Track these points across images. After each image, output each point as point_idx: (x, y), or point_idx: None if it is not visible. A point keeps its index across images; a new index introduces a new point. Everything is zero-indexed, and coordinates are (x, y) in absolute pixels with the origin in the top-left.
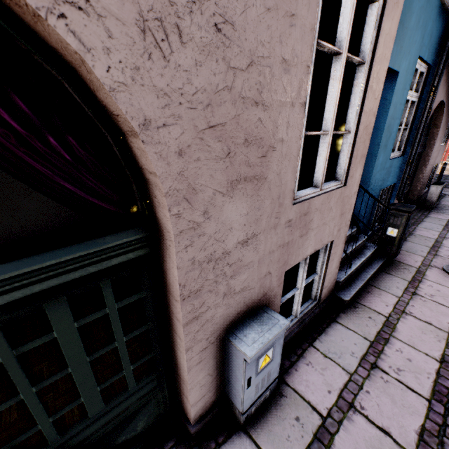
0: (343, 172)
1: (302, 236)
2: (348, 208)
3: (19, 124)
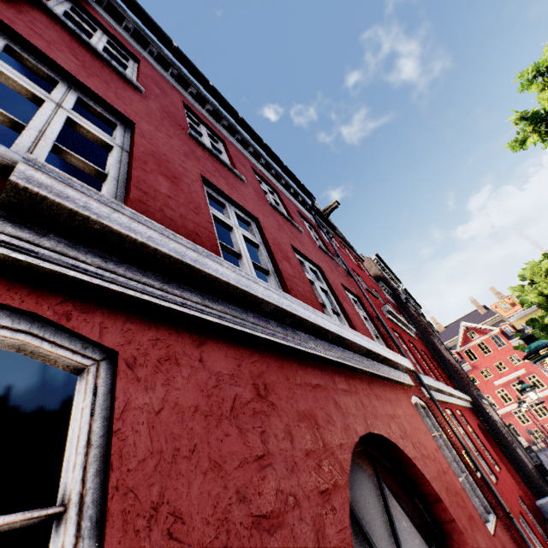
0: None
1: None
2: None
3: None
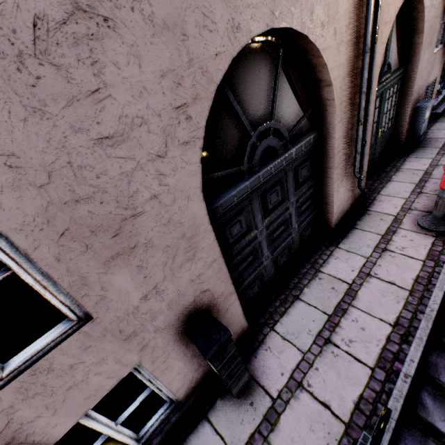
0: (444, 39)
1: (431, 70)
2: (443, 59)
3: (400, 38)
